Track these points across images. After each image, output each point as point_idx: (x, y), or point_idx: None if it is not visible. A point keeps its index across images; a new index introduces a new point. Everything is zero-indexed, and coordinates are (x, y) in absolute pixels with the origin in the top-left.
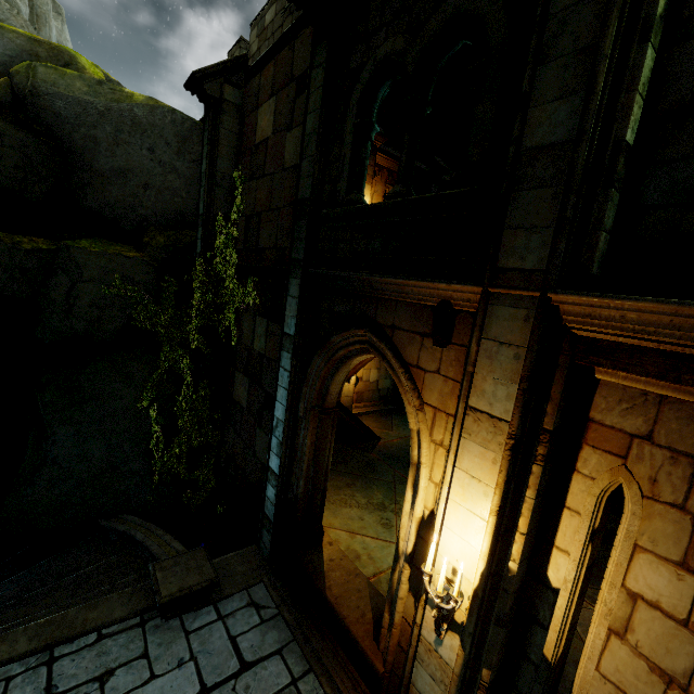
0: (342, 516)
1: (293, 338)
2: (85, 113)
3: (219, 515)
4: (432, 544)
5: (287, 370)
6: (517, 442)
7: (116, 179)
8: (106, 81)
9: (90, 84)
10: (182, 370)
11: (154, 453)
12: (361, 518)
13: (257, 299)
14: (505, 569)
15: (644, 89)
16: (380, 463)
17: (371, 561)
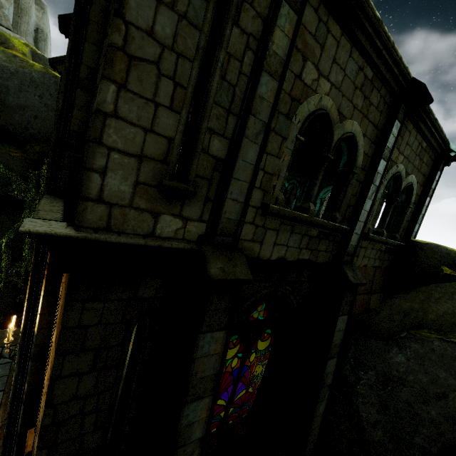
0: None
1: None
2: (2, 72)
3: None
4: (13, 316)
5: None
6: (35, 267)
7: (19, 110)
8: (34, 54)
9: (8, 56)
10: None
11: (4, 270)
12: None
13: None
14: (33, 331)
15: (85, 108)
16: None
17: None
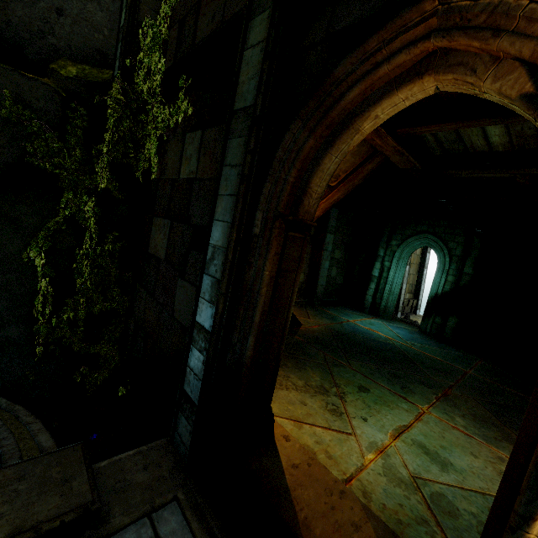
0: (279, 400)
1: (251, 109)
2: None
3: (121, 398)
4: None
5: (237, 164)
6: None
7: None
8: None
9: None
10: (87, 220)
11: (39, 317)
12: (303, 403)
13: (189, 109)
14: None
15: None
16: (306, 345)
17: (331, 461)
